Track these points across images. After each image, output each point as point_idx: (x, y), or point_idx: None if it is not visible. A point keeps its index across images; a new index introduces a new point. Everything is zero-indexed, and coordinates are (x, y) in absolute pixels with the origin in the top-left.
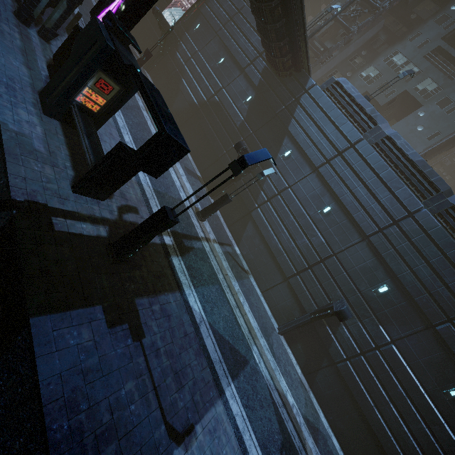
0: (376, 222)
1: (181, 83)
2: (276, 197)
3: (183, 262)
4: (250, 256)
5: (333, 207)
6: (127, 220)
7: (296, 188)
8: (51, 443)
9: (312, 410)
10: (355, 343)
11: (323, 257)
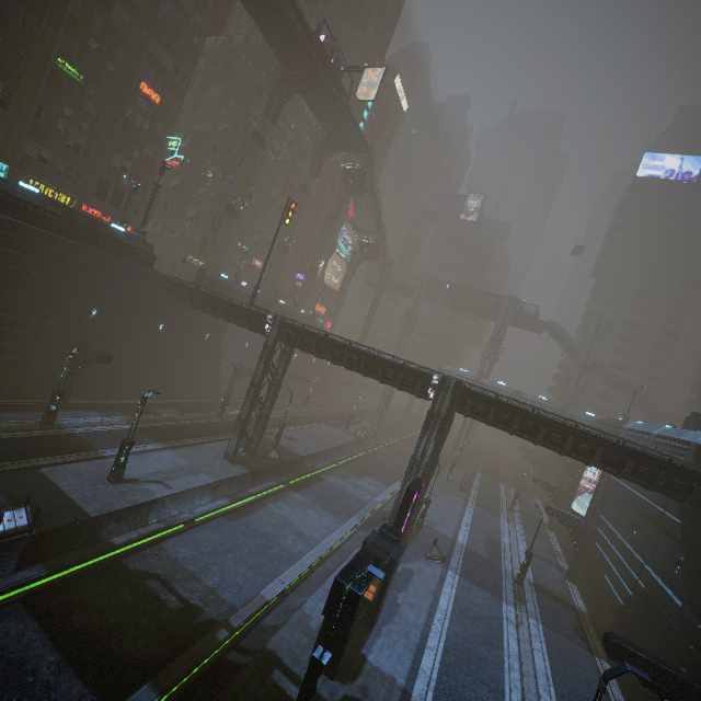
0: None
1: (603, 580)
2: None
3: None
4: None
5: None
6: None
7: None
8: None
9: None
10: None
11: None
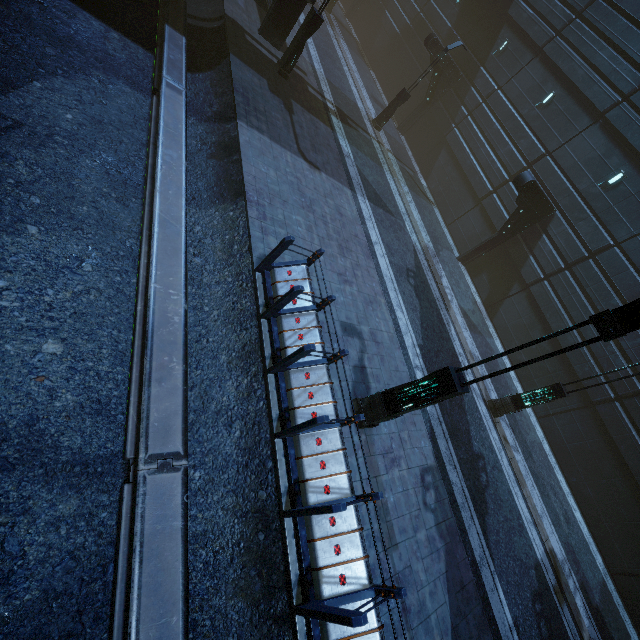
0: (619, 89)
1: (383, 16)
2: (479, 107)
3: (341, 125)
4: (439, 188)
5: (556, 93)
6: (295, 71)
7: (509, 86)
8: (235, 88)
9: (481, 324)
10: (559, 257)
11: (531, 160)
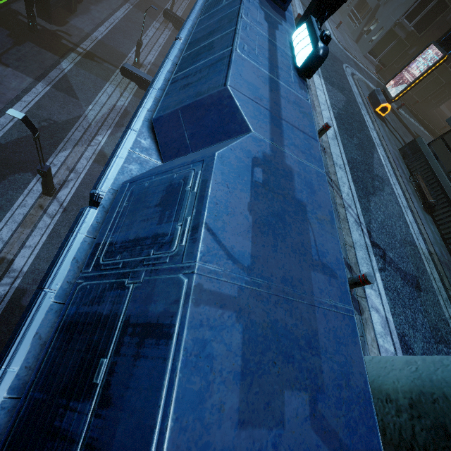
0: None
1: None
2: None
3: (80, 58)
4: None
5: None
6: (58, 33)
7: None
8: None
9: None
10: None
11: None
